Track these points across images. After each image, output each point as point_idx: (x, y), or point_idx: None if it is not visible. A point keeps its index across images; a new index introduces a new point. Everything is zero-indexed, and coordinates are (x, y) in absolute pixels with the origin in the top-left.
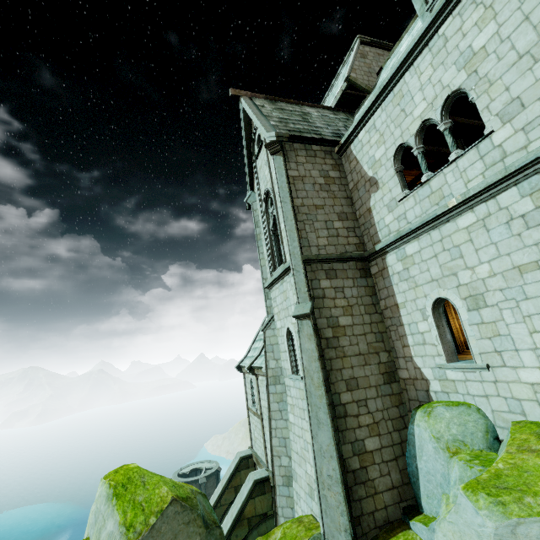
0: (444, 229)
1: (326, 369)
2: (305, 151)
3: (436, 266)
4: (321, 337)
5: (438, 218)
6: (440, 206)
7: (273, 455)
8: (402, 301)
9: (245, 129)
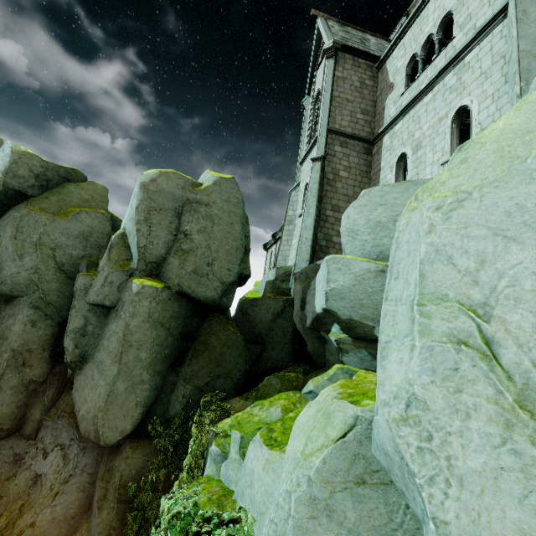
0: (416, 108)
1: (322, 194)
2: (352, 61)
3: (406, 133)
4: (325, 177)
5: (415, 99)
6: (417, 90)
7: (276, 265)
8: (383, 165)
9: (316, 45)
